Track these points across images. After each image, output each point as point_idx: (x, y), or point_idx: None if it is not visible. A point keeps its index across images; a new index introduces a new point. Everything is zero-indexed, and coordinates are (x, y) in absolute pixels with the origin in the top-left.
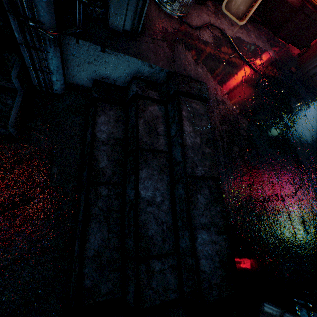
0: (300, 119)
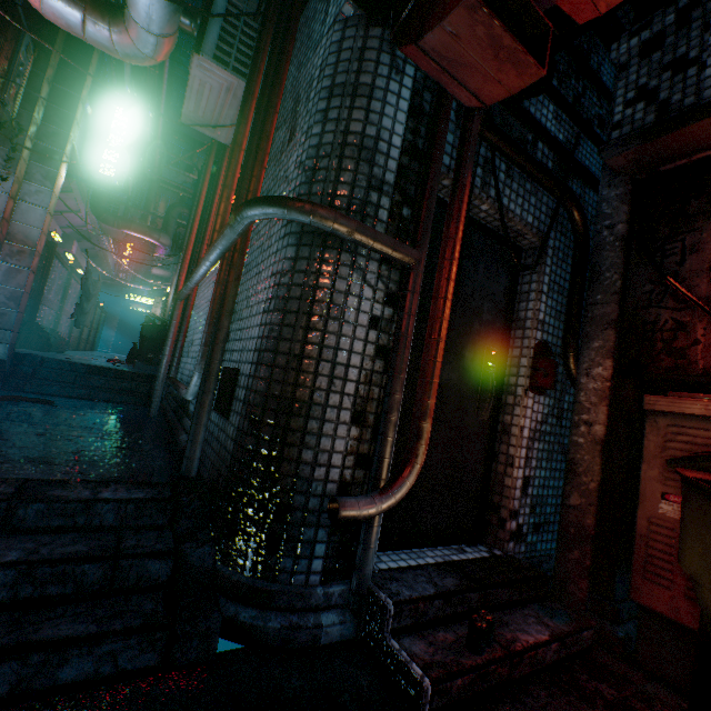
0: None
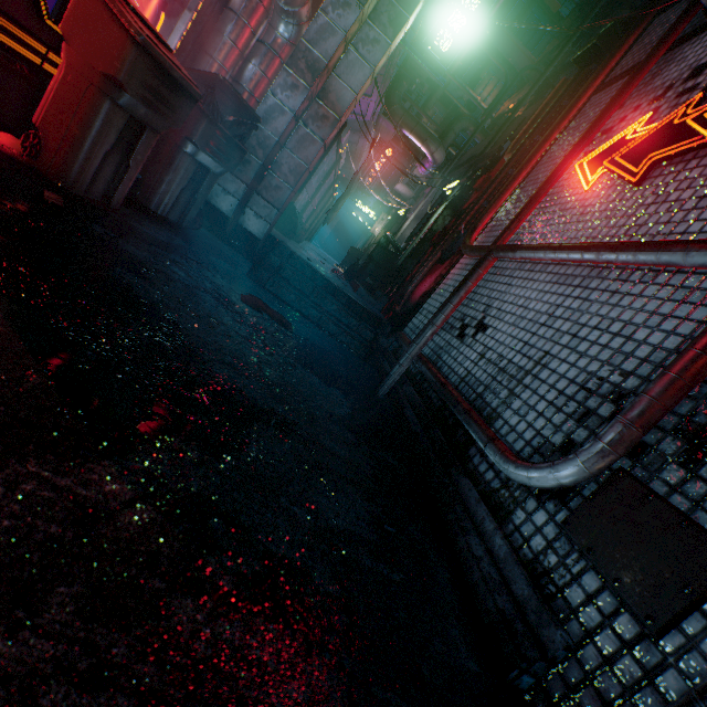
0: (184, 317)
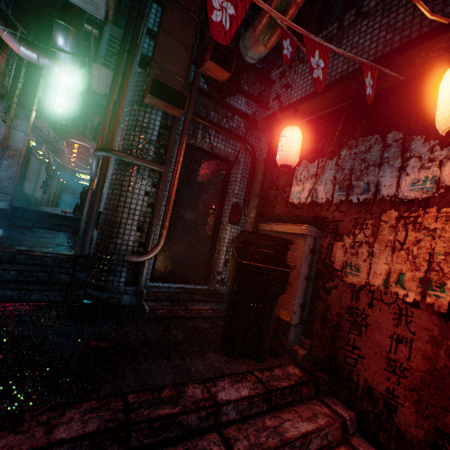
0: None
